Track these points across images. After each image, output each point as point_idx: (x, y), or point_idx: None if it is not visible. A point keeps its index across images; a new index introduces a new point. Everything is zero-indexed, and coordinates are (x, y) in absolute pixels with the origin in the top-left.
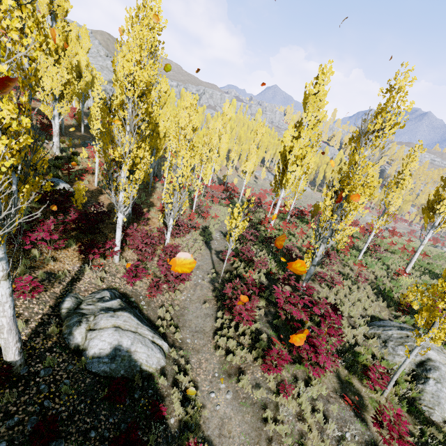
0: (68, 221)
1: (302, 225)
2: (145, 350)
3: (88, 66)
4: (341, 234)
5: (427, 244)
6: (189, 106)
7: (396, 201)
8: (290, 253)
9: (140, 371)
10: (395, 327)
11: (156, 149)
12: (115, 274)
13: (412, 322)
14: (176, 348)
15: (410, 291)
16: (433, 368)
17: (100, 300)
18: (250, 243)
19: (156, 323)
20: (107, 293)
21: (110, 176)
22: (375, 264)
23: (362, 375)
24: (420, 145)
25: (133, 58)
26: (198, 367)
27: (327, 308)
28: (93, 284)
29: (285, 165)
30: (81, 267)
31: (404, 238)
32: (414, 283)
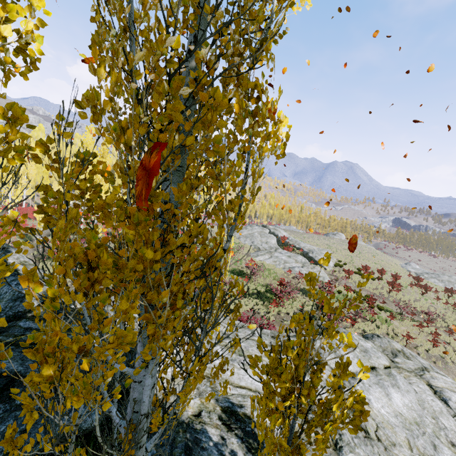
0: None
1: None
2: None
3: None
4: None
5: None
6: None
7: None
8: None
9: None
10: None
11: None
12: None
13: None
14: None
15: None
16: None
17: None
18: None
19: None
20: None
21: None
22: None
23: None
24: None
25: None
26: None
27: None
28: None
29: None
30: None
31: None
32: None
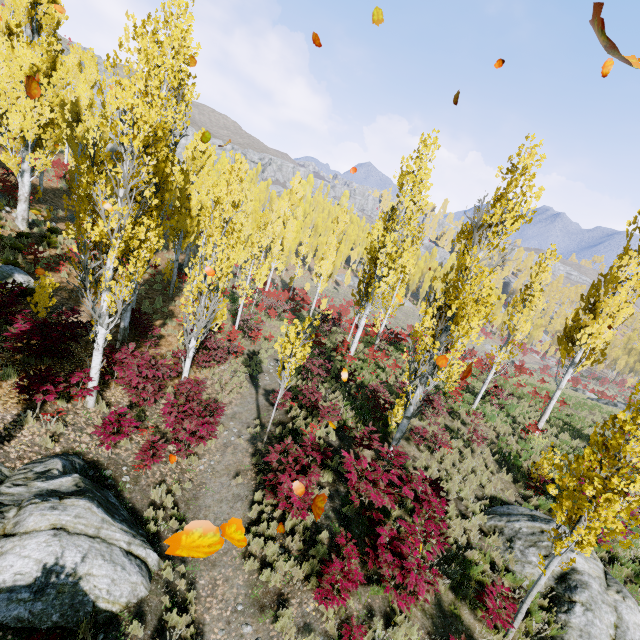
0: (8, 335)
1: (397, 354)
2: (108, 571)
3: (93, 106)
4: (447, 372)
5: (565, 387)
6: (228, 170)
7: (523, 325)
8: (377, 396)
9: (93, 613)
10: (524, 517)
11: (184, 232)
12: (83, 427)
13: (549, 506)
14: (175, 559)
15: (545, 458)
16: (580, 586)
17: (41, 477)
18: (318, 379)
19: (144, 514)
20: (58, 463)
21: (84, 266)
22: (496, 415)
23: (475, 602)
24: (553, 251)
25: (133, 87)
26: (210, 594)
27: (424, 488)
28: (35, 446)
29: (373, 267)
30: (21, 415)
31: (536, 377)
32: (549, 444)
